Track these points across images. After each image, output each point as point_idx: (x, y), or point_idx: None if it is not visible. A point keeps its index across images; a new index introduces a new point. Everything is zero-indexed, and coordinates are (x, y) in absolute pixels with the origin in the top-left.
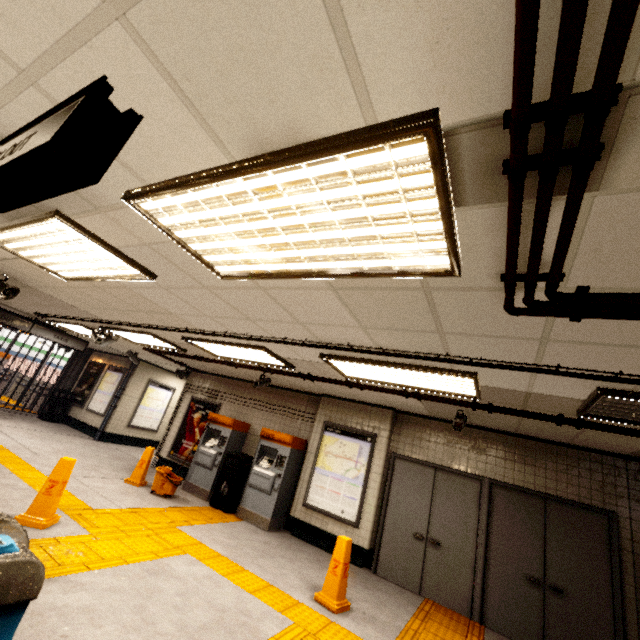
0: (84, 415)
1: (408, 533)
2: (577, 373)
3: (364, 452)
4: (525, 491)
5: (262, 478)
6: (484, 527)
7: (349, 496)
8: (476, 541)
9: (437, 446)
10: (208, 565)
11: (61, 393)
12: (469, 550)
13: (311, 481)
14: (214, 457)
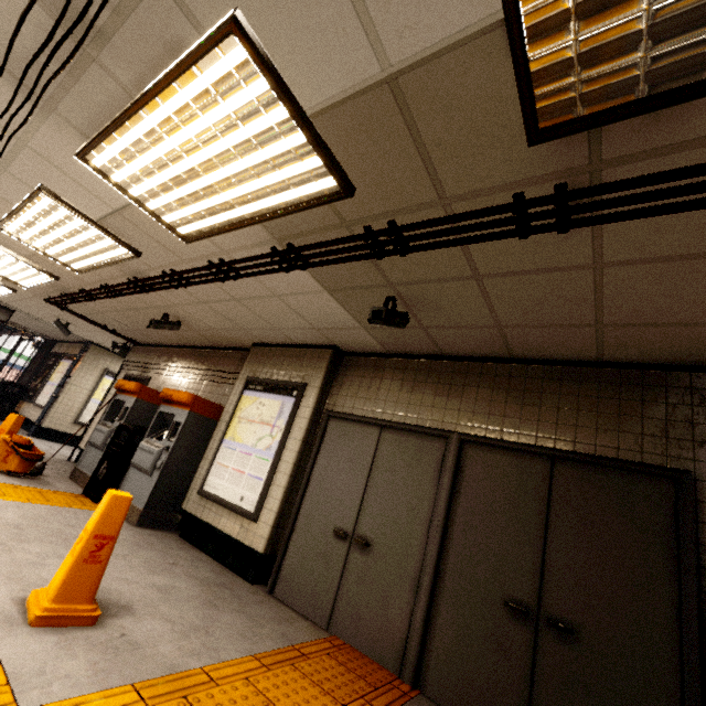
0: (30, 410)
1: (328, 529)
2: None
3: (285, 411)
4: (518, 448)
5: (146, 453)
6: (442, 513)
7: (254, 475)
8: (427, 538)
9: (390, 394)
10: None
11: (18, 390)
12: (414, 554)
13: (214, 459)
14: (108, 433)
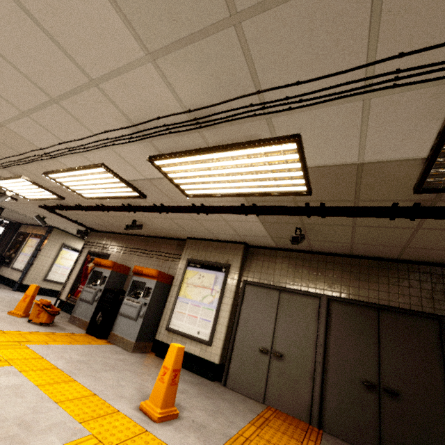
0: (9, 272)
1: (255, 348)
2: (427, 64)
3: (219, 281)
4: (360, 303)
5: (130, 307)
6: (322, 338)
7: (204, 319)
8: (315, 351)
9: (282, 272)
10: (28, 376)
11: None
12: (309, 360)
13: (174, 308)
14: (95, 293)
